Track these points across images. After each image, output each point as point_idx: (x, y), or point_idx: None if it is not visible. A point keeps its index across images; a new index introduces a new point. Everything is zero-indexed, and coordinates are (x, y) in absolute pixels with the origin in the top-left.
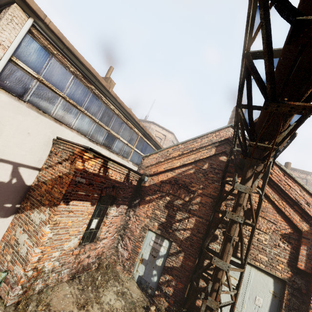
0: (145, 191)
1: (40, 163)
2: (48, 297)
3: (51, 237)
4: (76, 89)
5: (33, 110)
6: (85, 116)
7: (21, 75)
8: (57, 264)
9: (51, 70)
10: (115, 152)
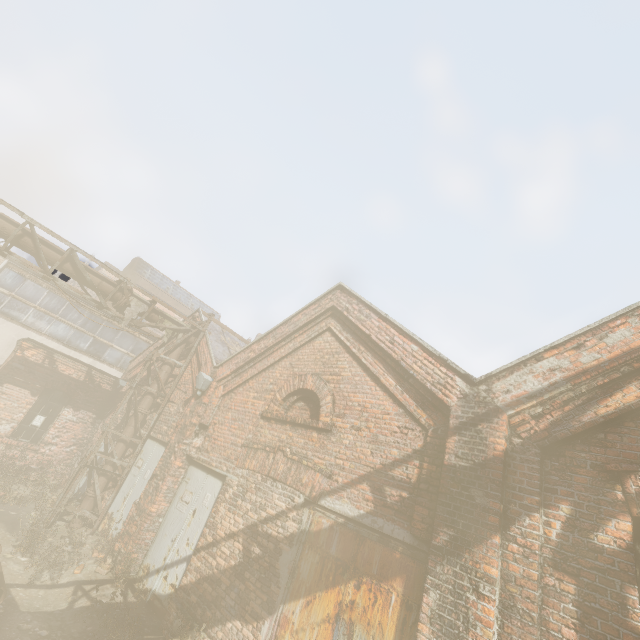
0: (120, 398)
1: (2, 361)
2: None
3: None
4: (50, 300)
5: (2, 318)
6: (60, 322)
7: None
8: None
9: (25, 288)
10: (108, 362)
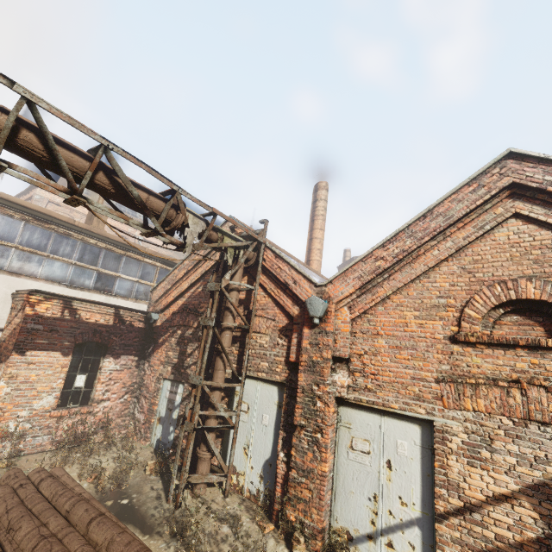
0: (158, 333)
1: (2, 323)
2: (18, 461)
3: (10, 392)
4: (31, 235)
5: None
6: (53, 260)
7: None
8: (29, 427)
9: None
10: (121, 295)
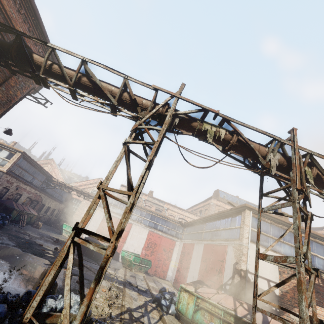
0: None
1: (277, 279)
2: None
3: None
4: (274, 230)
5: (263, 248)
6: (285, 244)
7: (254, 233)
8: None
9: (262, 226)
10: (320, 269)
